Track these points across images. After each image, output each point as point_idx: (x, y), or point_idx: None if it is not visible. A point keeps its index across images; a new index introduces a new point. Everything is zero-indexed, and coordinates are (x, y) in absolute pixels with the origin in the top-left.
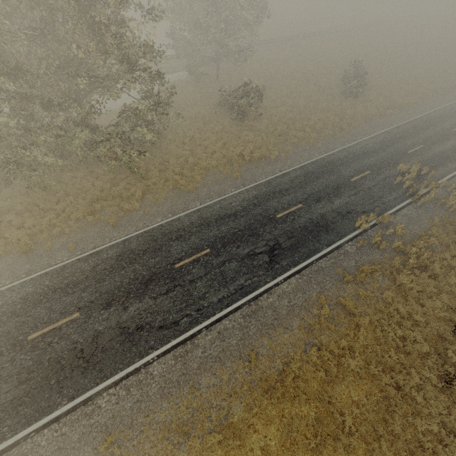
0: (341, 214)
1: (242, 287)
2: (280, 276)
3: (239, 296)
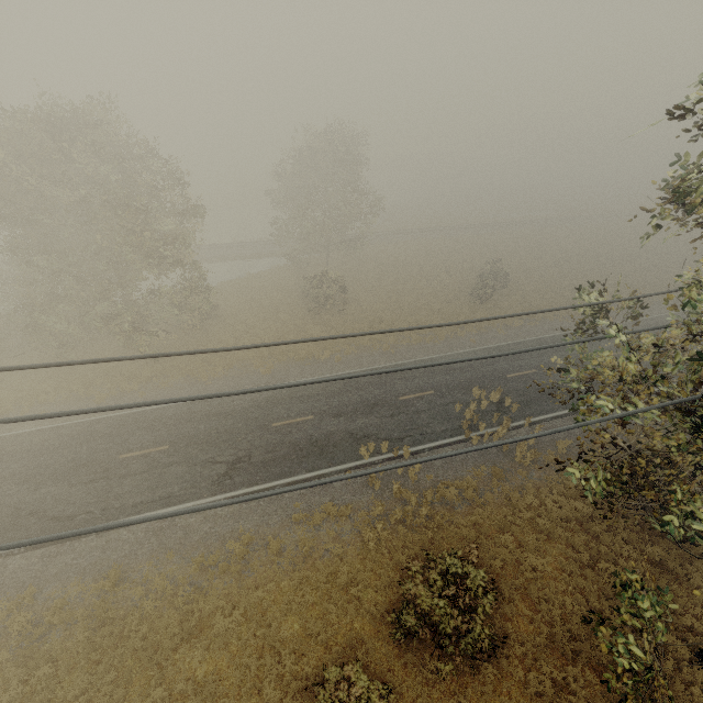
0: (355, 436)
1: (170, 496)
2: (222, 494)
3: (160, 505)
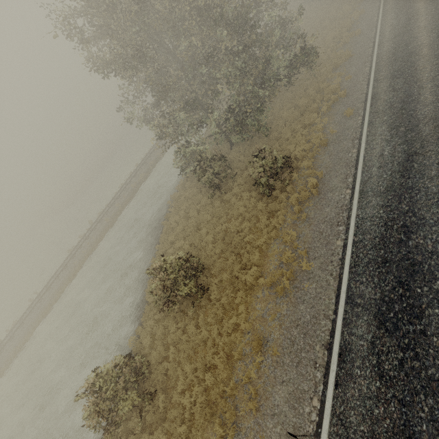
0: None
1: None
2: None
3: None
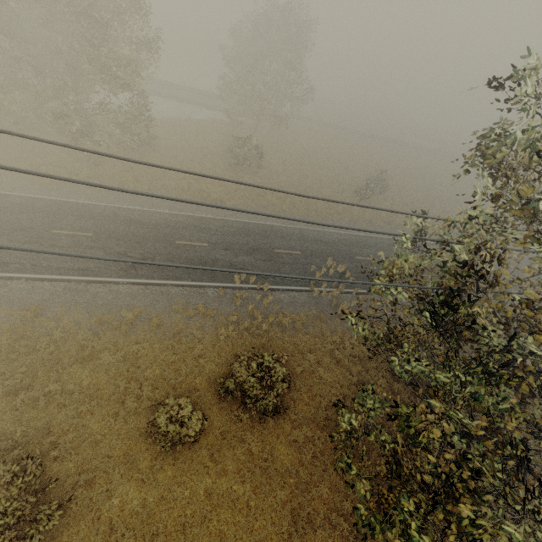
0: (234, 267)
1: (87, 269)
2: (126, 279)
3: (78, 273)
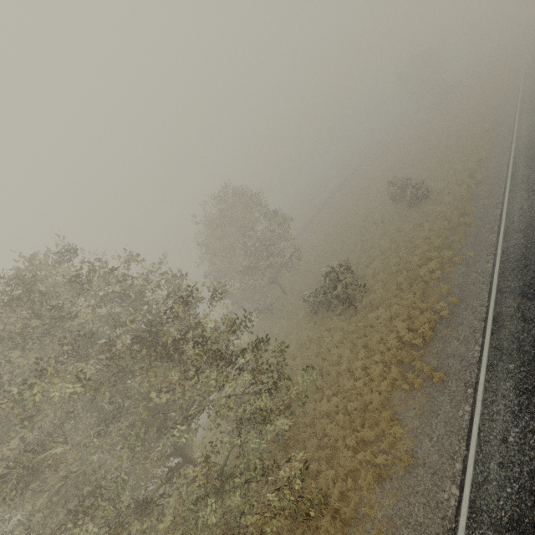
0: None
1: None
2: None
3: None
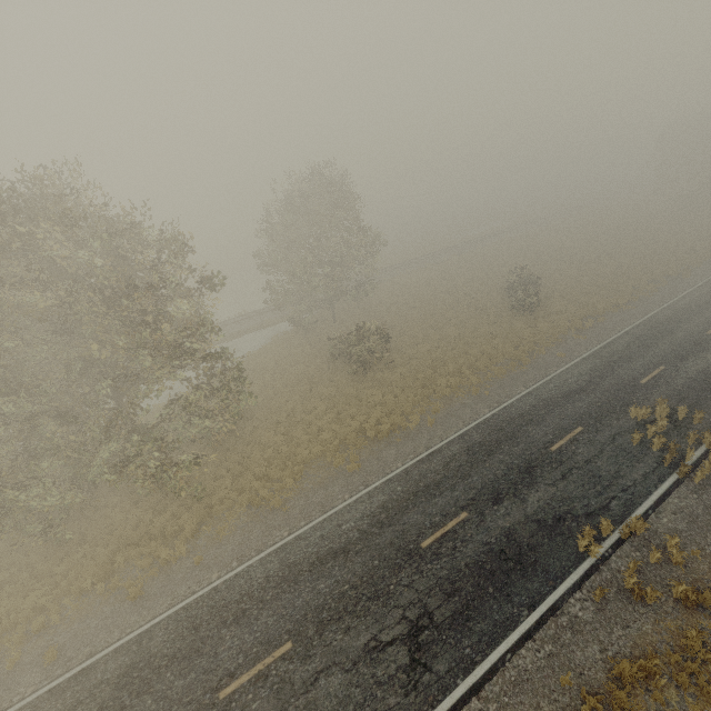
0: (545, 524)
1: None
2: (435, 709)
3: None
